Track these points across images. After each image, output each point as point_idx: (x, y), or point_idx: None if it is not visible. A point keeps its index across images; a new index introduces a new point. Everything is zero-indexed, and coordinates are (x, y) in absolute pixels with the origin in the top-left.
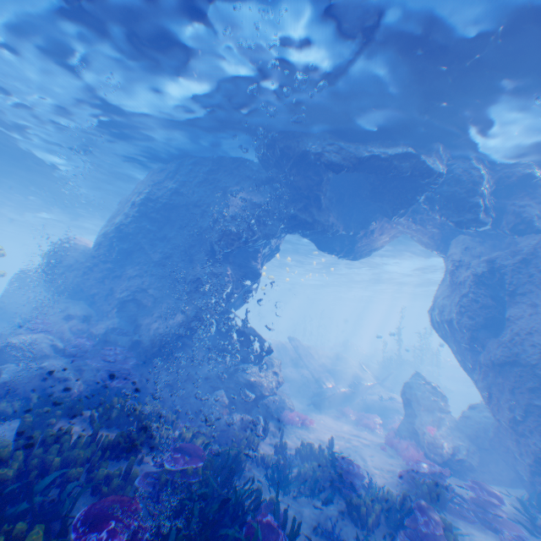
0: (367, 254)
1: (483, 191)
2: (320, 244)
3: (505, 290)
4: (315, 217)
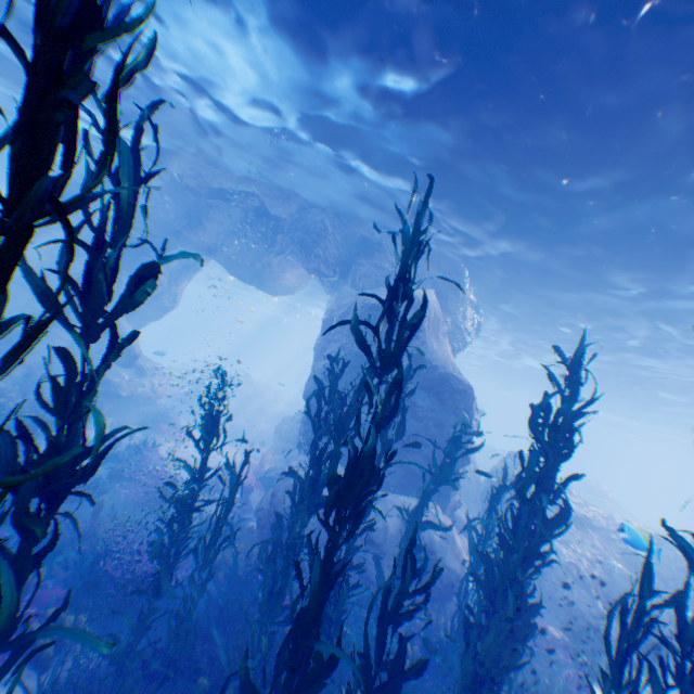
0: (282, 291)
1: (327, 244)
2: (231, 270)
3: (331, 337)
4: (201, 238)
